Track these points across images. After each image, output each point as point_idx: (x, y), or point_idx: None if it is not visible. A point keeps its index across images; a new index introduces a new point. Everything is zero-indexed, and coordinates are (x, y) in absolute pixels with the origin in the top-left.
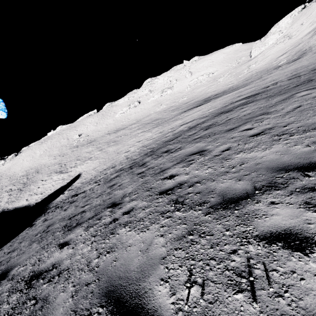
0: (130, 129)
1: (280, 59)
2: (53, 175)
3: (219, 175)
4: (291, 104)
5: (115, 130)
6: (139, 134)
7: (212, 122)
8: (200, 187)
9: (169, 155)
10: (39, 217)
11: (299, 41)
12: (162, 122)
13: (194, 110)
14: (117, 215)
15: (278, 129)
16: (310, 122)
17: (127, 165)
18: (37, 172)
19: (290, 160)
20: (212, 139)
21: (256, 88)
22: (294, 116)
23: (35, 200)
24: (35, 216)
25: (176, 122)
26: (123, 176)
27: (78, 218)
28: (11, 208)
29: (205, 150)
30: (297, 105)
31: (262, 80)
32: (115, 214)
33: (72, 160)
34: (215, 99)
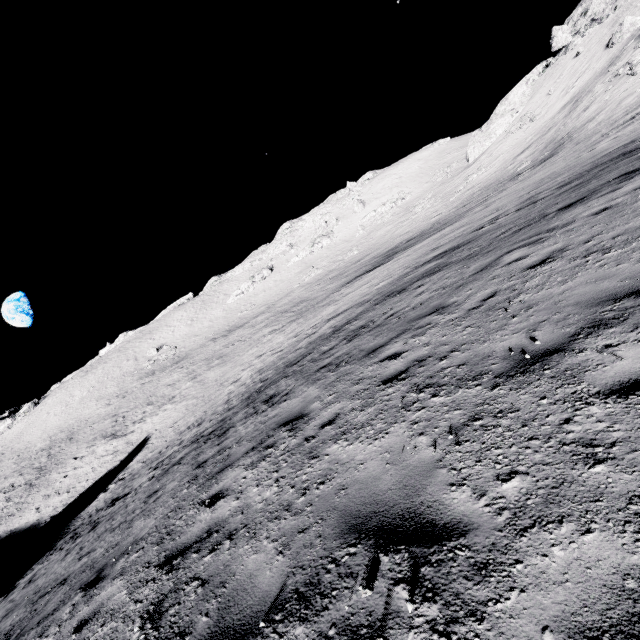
0: (252, 326)
1: (520, 159)
2: (97, 443)
3: (272, 517)
4: (484, 287)
5: (226, 331)
6: (265, 337)
7: (367, 318)
8: (222, 558)
9: (264, 414)
10: (38, 561)
11: (549, 123)
12: (307, 308)
13: (362, 281)
14: (68, 627)
15: (430, 364)
16: (482, 352)
17: (212, 425)
18: (70, 439)
19: (387, 492)
20: (334, 377)
21: (465, 228)
22: (471, 326)
23: (53, 508)
24: (35, 557)
25: (326, 309)
26: (183, 463)
27: (38, 609)
28: (3, 533)
29: (304, 416)
30: (491, 292)
31: (485, 206)
32: (68, 623)
33: (138, 405)
34: (401, 253)
